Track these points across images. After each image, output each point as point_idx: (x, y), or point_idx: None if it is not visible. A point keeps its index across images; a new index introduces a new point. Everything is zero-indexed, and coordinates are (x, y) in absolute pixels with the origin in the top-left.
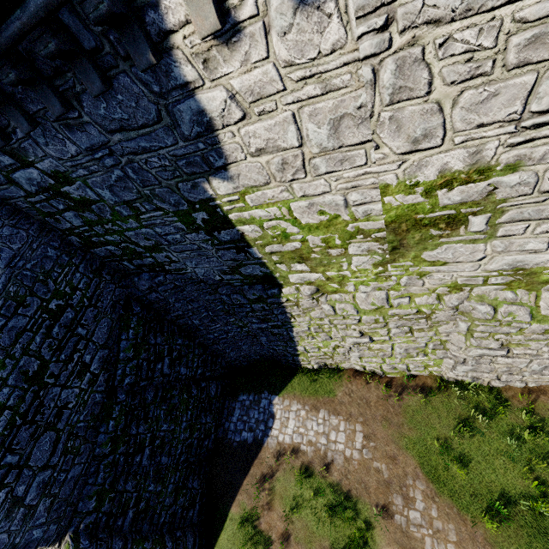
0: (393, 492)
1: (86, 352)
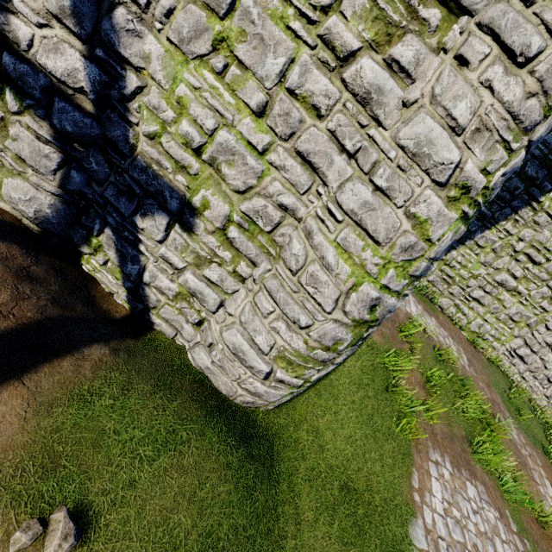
0: (498, 411)
1: None
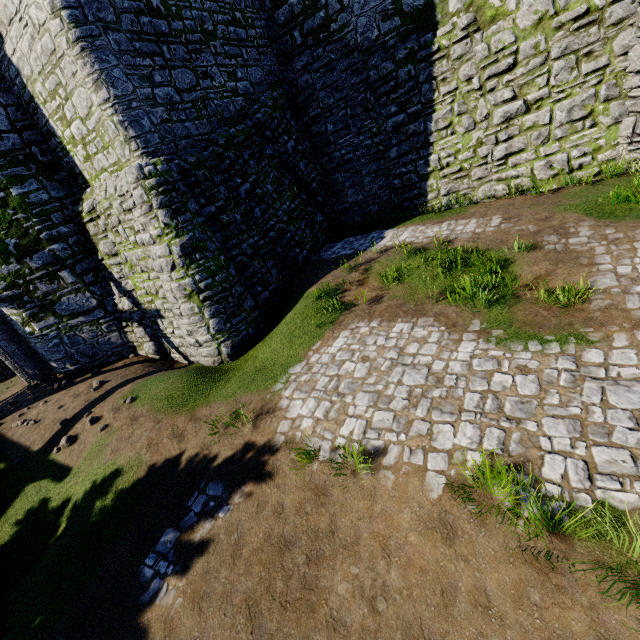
0: (543, 235)
1: (240, 69)
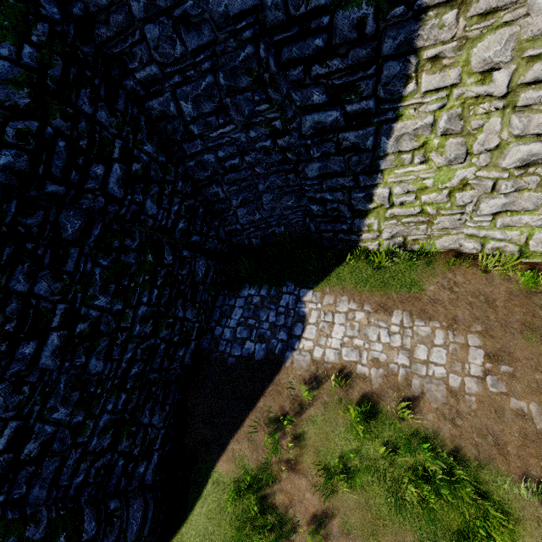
0: None
1: None
